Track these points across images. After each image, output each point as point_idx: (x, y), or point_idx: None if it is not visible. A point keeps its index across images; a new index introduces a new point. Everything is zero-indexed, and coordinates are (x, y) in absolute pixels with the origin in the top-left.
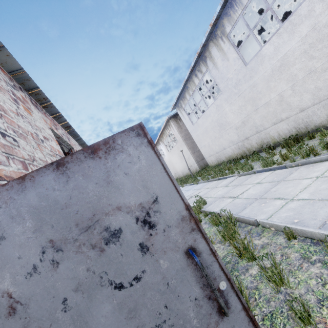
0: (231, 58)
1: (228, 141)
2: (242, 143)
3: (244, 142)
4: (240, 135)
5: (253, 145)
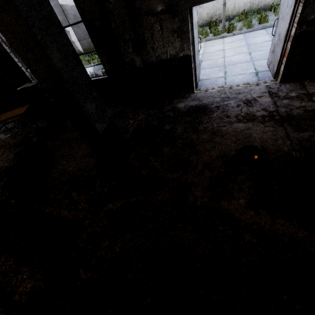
0: None
1: (85, 33)
2: None
3: None
4: None
5: None
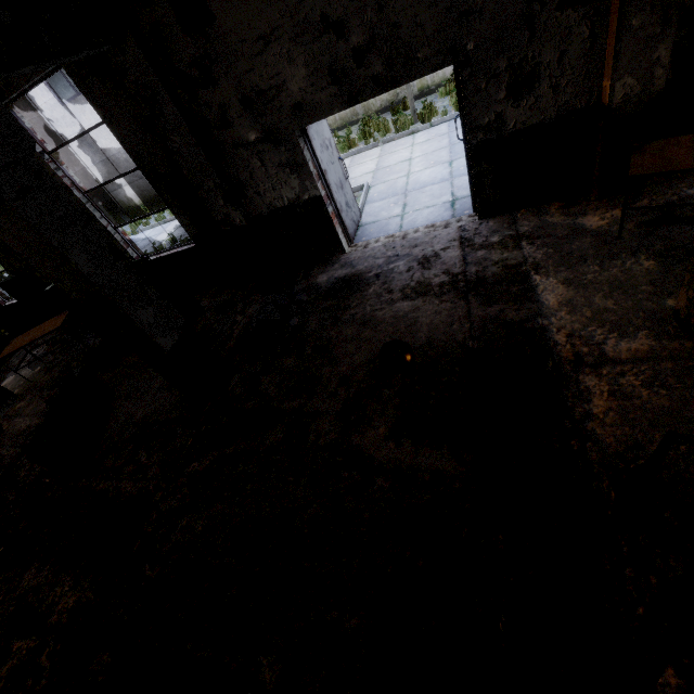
0: None
1: None
2: None
3: None
4: None
5: None
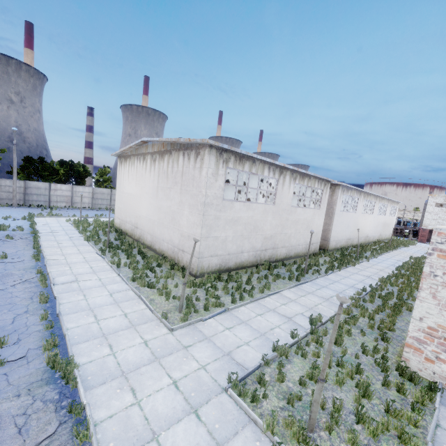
0: (362, 206)
1: (345, 236)
2: (348, 240)
3: (348, 240)
4: (349, 236)
5: (349, 243)
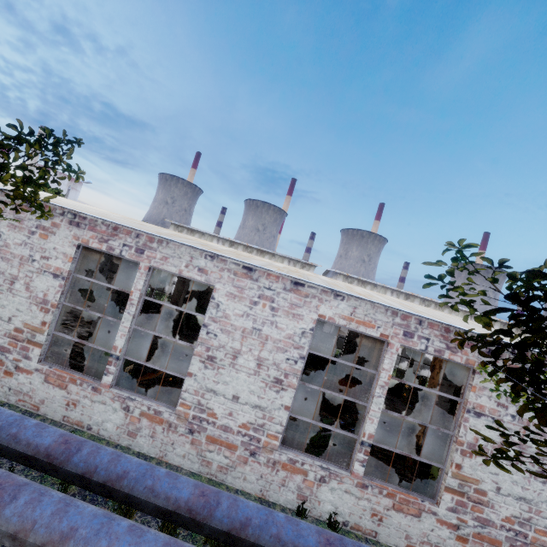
0: None
1: None
2: None
3: None
4: None
5: None
